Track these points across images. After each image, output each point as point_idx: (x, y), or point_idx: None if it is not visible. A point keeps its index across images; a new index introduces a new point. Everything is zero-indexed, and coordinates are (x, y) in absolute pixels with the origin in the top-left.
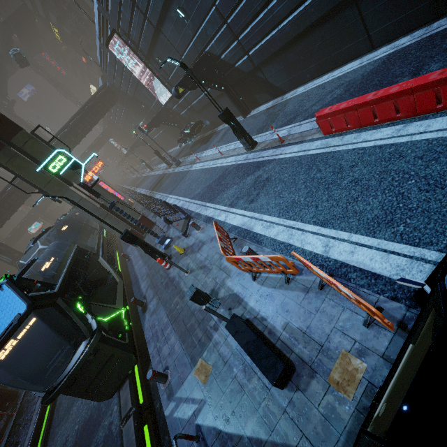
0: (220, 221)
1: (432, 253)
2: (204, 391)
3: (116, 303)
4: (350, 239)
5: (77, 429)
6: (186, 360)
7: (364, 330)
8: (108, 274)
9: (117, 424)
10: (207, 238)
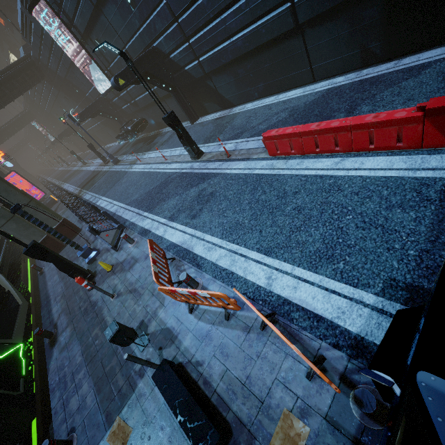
0: (157, 235)
1: (370, 296)
2: None
3: (13, 335)
4: (293, 273)
5: None
6: (100, 418)
7: (307, 383)
8: (6, 294)
9: None
10: (140, 255)
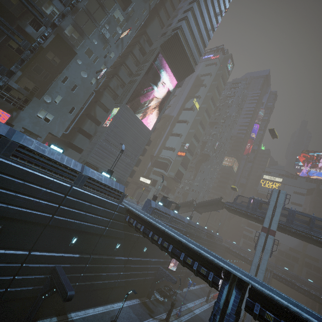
0: None
1: None
2: None
3: None
4: None
5: None
6: None
7: None
8: None
9: None
10: None
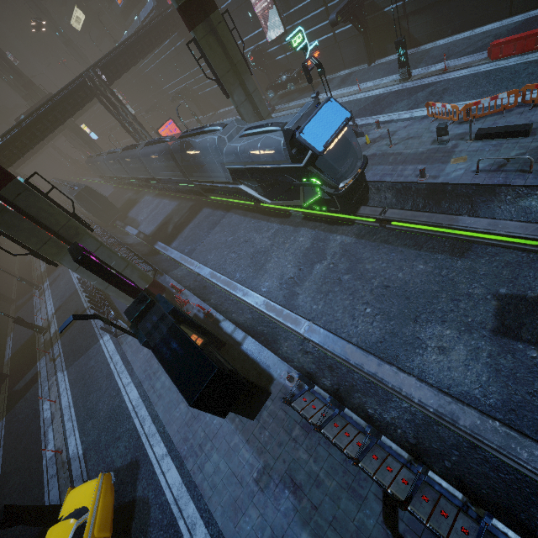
0: (405, 118)
1: None
2: (468, 163)
3: None
4: None
5: (293, 265)
6: (437, 165)
7: None
8: None
9: (351, 238)
10: (397, 128)
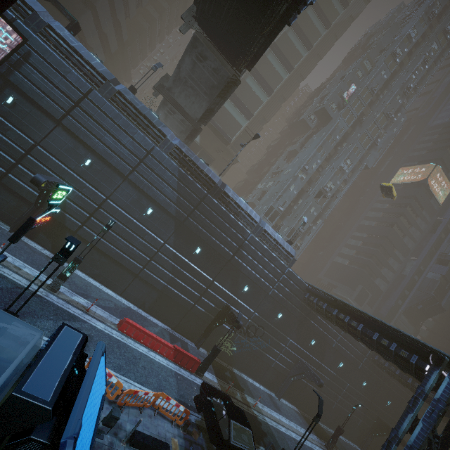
0: None
1: None
2: None
3: None
4: None
5: None
6: None
7: (172, 428)
8: None
9: None
10: None
